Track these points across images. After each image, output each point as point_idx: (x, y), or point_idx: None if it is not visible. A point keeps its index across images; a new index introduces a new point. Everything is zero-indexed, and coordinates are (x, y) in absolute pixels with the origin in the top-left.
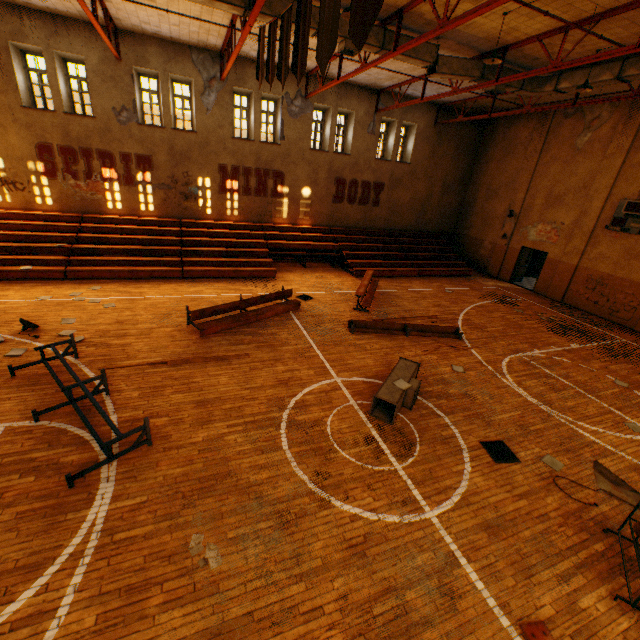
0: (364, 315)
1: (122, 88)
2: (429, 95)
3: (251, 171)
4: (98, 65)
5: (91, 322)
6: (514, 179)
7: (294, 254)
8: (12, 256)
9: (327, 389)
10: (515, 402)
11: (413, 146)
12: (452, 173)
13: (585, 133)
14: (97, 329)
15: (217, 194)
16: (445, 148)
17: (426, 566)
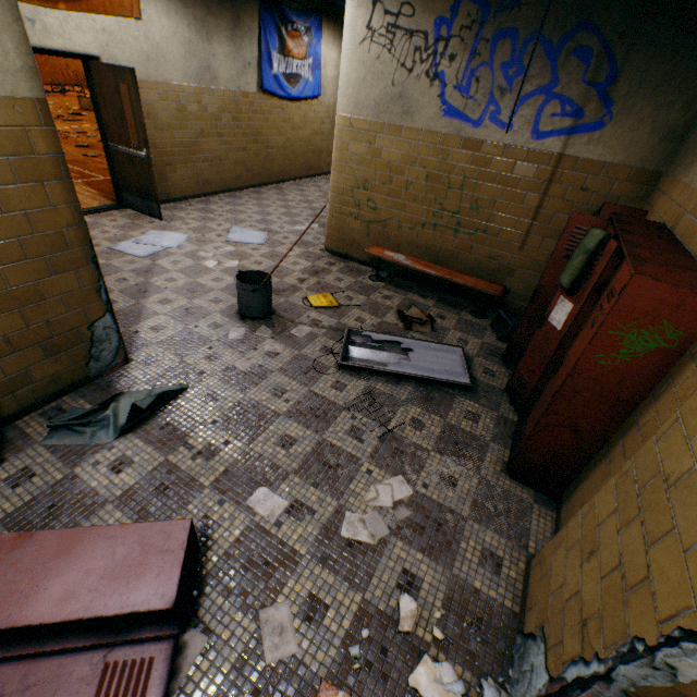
0: None
1: None
2: None
3: None
4: None
5: None
6: None
7: None
8: None
9: None
10: None
11: None
12: None
13: None
14: None
15: None
16: None
17: None
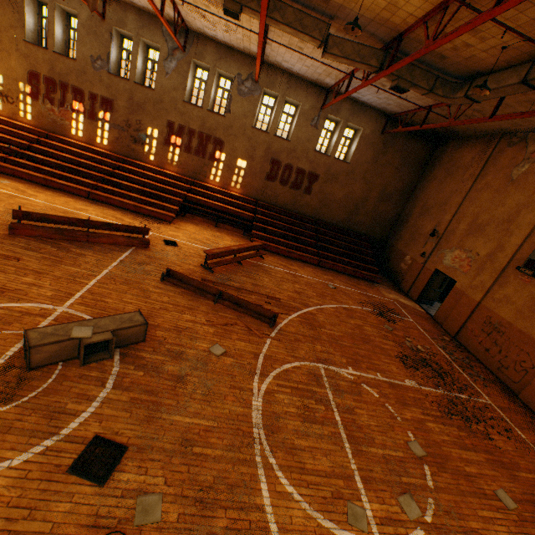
0: (203, 273)
1: (101, 42)
2: (373, 101)
3: (195, 133)
4: (87, 20)
5: None
6: (447, 200)
7: (207, 211)
8: None
9: (33, 312)
10: (229, 410)
11: (355, 148)
12: (393, 183)
13: (523, 163)
14: None
15: (162, 145)
16: (389, 158)
17: None
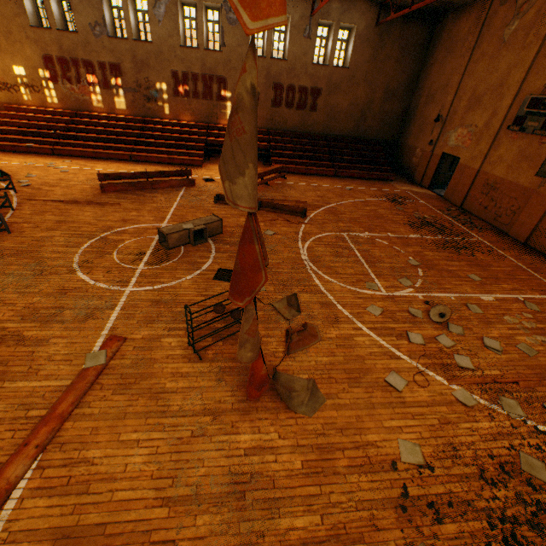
0: None
1: (94, 6)
2: None
3: (198, 77)
4: None
5: (44, 178)
6: (448, 81)
7: None
8: (25, 137)
9: (150, 228)
10: (287, 256)
11: (352, 50)
12: (396, 78)
13: (513, 21)
14: (43, 181)
15: (172, 97)
16: (388, 51)
17: (93, 305)
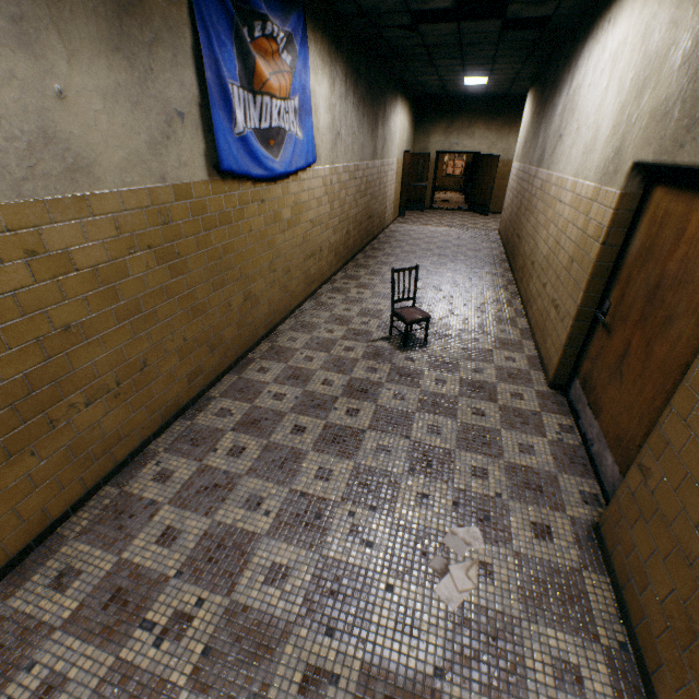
0: None
1: None
2: None
3: None
4: None
5: None
6: None
7: None
8: None
9: None
10: None
11: None
12: None
13: None
14: None
15: None
16: None
17: None
